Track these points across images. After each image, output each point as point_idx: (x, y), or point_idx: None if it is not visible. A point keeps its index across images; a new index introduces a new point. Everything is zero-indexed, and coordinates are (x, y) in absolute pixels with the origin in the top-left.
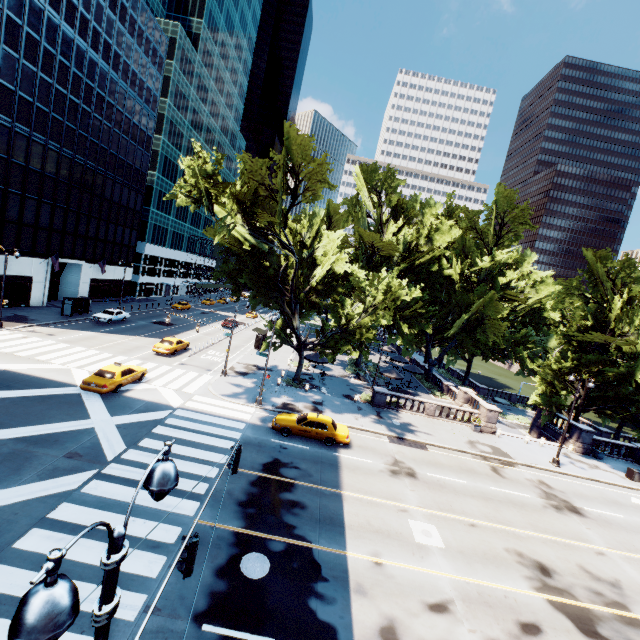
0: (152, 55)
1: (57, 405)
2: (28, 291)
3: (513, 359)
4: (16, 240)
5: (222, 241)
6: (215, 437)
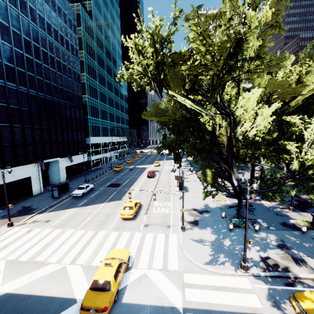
0: (69, 23)
1: None
2: (30, 186)
3: None
4: (14, 156)
5: (163, 121)
6: None
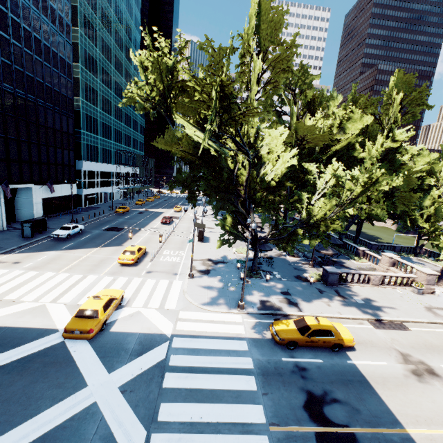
0: None
1: (41, 371)
2: None
3: (408, 221)
4: None
5: (176, 150)
6: (230, 374)
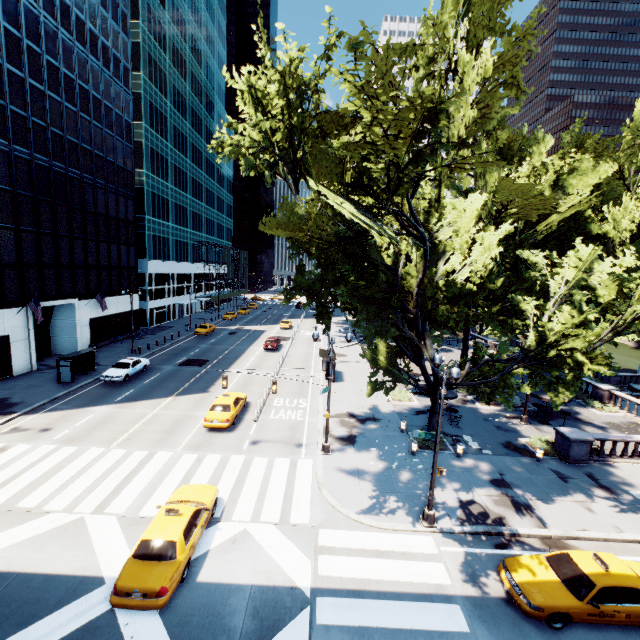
0: (111, 9)
1: None
2: (6, 356)
3: None
4: None
5: (299, 239)
6: None
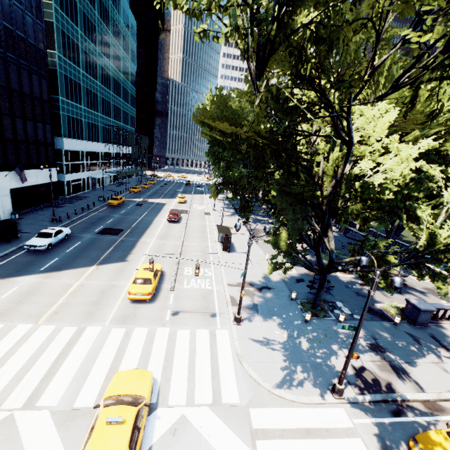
0: None
1: None
2: None
3: None
4: None
5: (236, 134)
6: None
